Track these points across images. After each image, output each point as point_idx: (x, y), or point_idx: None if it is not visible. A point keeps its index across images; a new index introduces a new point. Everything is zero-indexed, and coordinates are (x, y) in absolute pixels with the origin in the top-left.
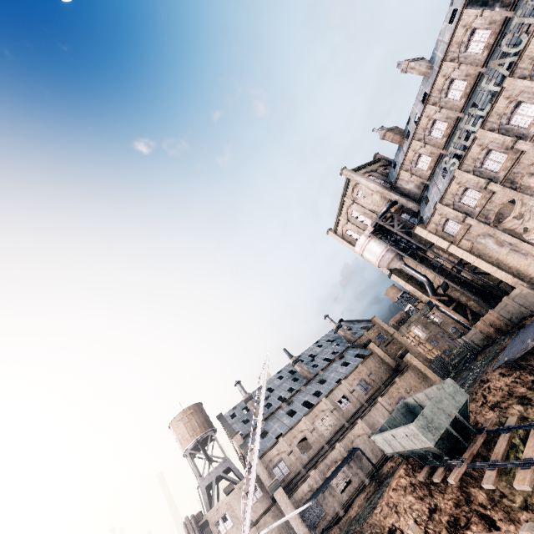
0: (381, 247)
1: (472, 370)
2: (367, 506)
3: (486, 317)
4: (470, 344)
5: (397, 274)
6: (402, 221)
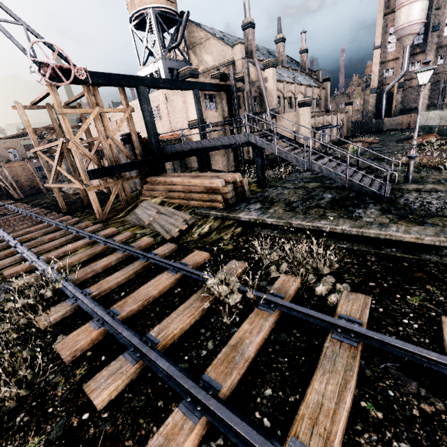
0: (424, 15)
1: (389, 134)
2: (381, 145)
3: (415, 115)
4: (379, 125)
5: (381, 52)
6: (446, 12)
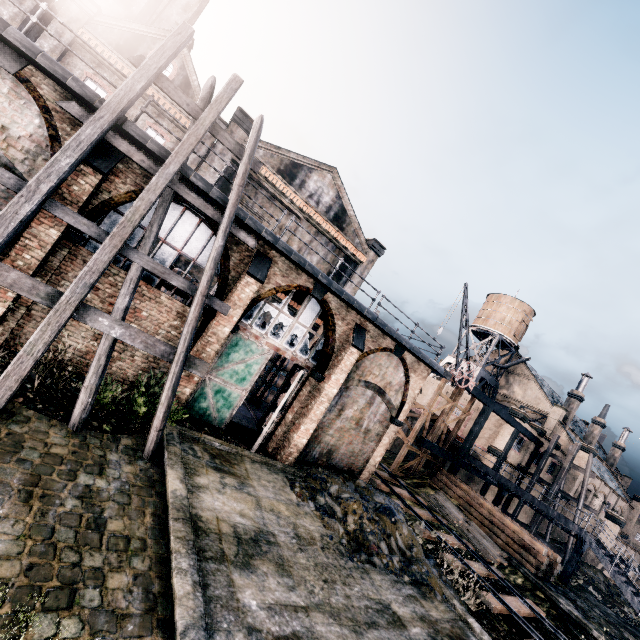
0: None
1: None
2: None
3: None
4: None
5: None
6: None
